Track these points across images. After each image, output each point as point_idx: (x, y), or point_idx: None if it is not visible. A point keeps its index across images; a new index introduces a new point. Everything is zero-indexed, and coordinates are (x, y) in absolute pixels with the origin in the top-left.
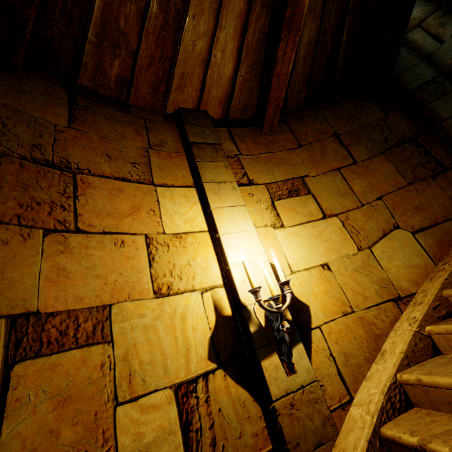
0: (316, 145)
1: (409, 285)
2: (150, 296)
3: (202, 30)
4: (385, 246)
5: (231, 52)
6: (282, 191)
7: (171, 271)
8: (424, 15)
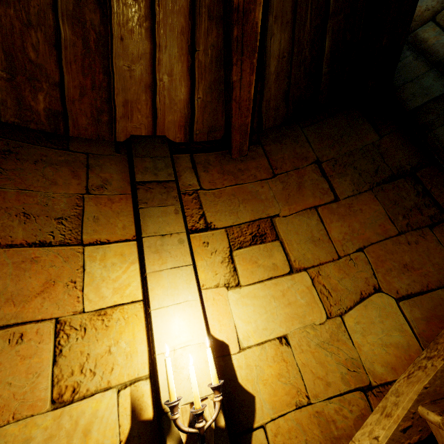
0: (292, 175)
1: (384, 371)
2: (46, 409)
3: (137, 53)
4: (360, 314)
5: (180, 74)
6: (245, 237)
7: (83, 365)
8: (441, 5)
